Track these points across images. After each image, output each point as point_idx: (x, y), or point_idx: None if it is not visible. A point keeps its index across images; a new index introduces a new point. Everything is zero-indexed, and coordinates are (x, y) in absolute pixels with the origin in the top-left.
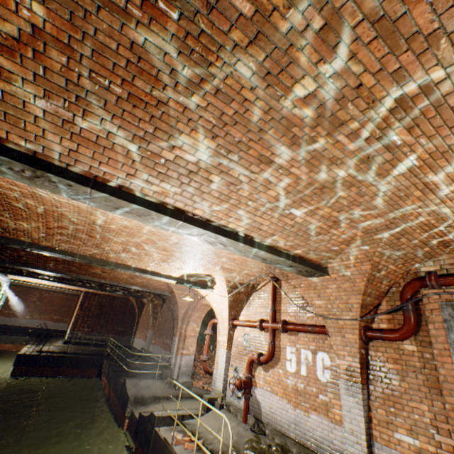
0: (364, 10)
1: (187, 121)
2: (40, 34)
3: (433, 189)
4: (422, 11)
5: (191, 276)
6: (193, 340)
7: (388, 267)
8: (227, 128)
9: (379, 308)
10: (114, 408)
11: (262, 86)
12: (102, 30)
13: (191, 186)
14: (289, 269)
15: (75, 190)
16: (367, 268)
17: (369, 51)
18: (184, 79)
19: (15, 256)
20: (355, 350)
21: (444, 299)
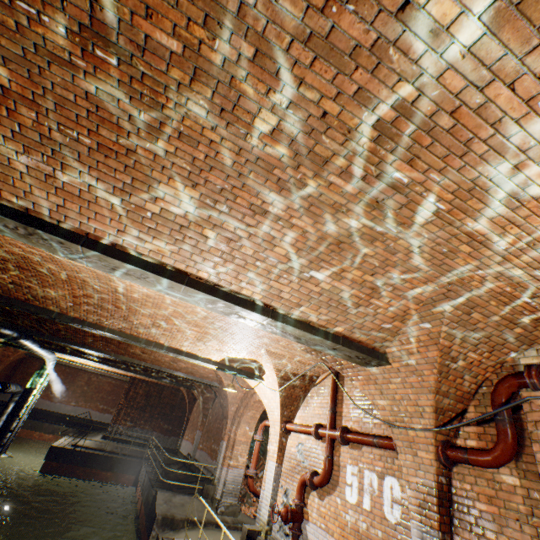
0: (290, 31)
1: (162, 169)
2: (9, 93)
3: (483, 242)
4: (350, 22)
5: (233, 361)
6: (243, 448)
7: (467, 356)
8: (204, 174)
9: (465, 417)
10: (141, 529)
11: (222, 124)
12: (58, 84)
13: (187, 244)
14: (335, 354)
15: (68, 248)
16: (434, 355)
17: (316, 74)
18: (145, 125)
19: (55, 329)
20: (431, 476)
21: None
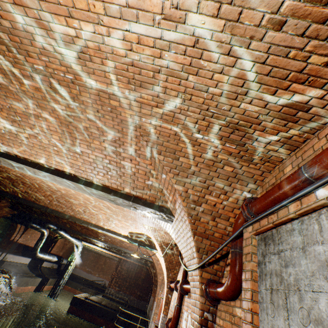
0: None
1: None
2: None
3: (115, 93)
4: None
5: (134, 235)
6: None
7: (207, 199)
8: None
9: (228, 257)
10: None
11: None
12: None
13: (25, 144)
14: (141, 212)
15: None
16: (180, 200)
17: None
18: None
19: (64, 222)
20: (198, 311)
21: (255, 230)
